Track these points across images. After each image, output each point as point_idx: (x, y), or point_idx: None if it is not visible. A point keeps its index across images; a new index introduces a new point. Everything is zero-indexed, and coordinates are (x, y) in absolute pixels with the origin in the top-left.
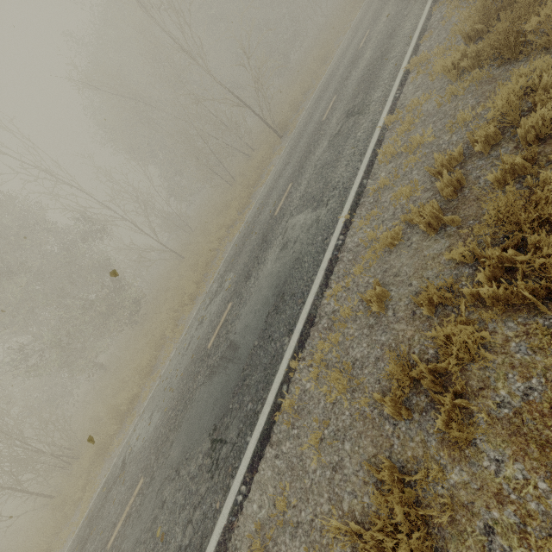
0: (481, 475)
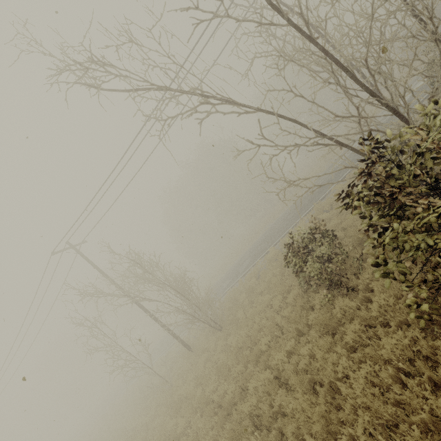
0: None
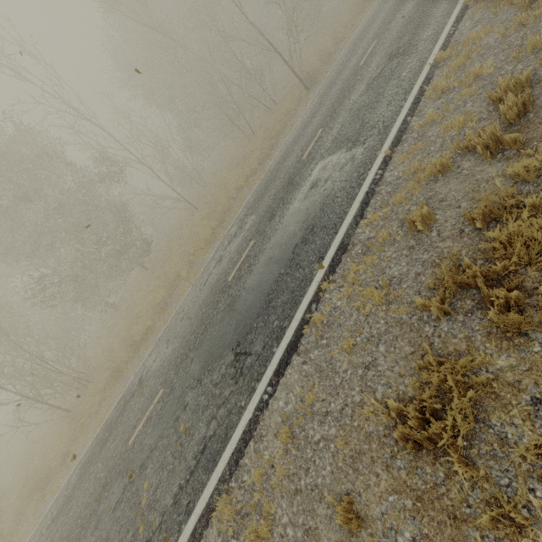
0: (531, 359)
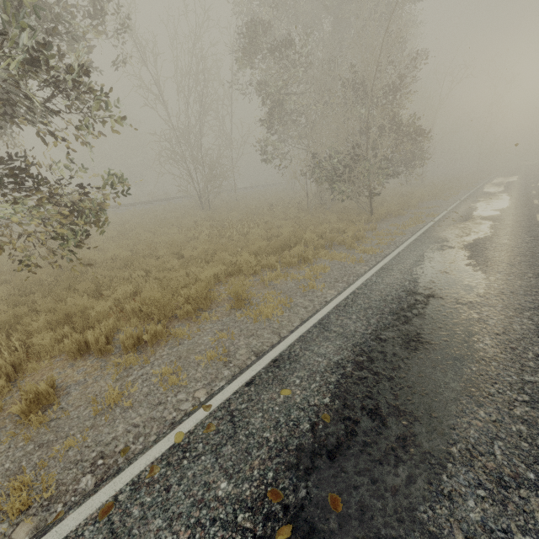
0: None
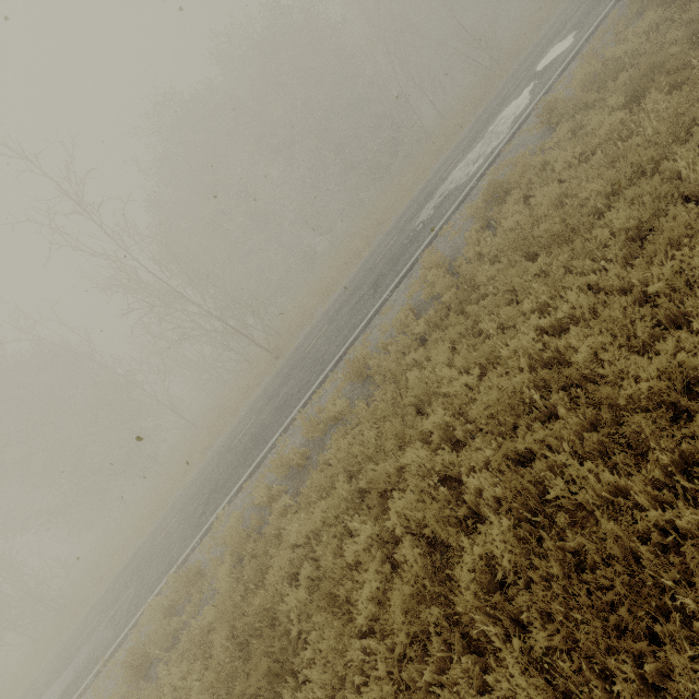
0: None
